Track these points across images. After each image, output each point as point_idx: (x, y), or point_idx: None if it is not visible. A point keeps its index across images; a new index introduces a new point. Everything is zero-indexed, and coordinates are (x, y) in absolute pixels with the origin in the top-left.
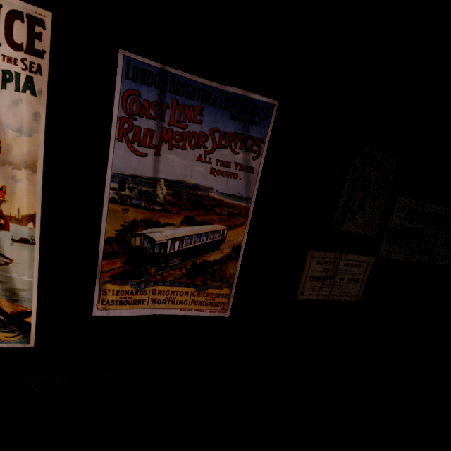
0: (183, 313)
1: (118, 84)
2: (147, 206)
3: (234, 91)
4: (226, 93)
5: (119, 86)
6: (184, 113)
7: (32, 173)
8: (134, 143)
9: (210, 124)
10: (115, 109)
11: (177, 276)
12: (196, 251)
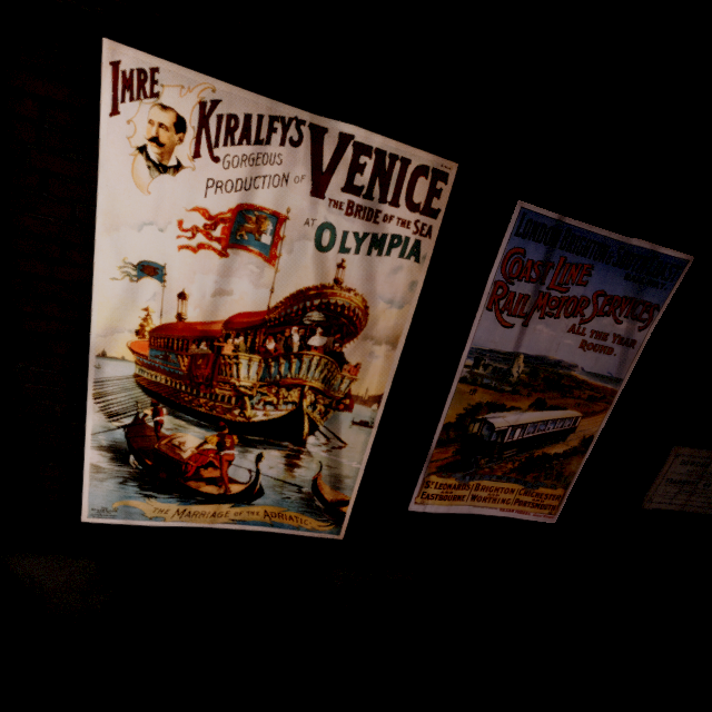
0: (502, 514)
1: (504, 242)
2: (497, 387)
3: (639, 245)
4: (627, 246)
5: (505, 244)
6: (569, 274)
7: (392, 349)
8: (504, 312)
9: (596, 286)
10: (492, 272)
11: (508, 470)
12: (537, 441)
